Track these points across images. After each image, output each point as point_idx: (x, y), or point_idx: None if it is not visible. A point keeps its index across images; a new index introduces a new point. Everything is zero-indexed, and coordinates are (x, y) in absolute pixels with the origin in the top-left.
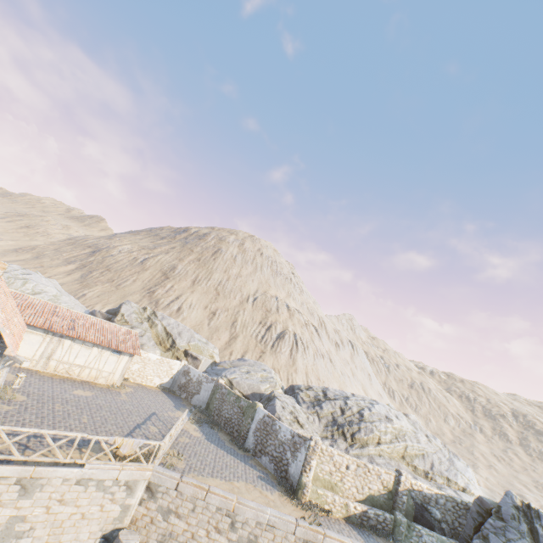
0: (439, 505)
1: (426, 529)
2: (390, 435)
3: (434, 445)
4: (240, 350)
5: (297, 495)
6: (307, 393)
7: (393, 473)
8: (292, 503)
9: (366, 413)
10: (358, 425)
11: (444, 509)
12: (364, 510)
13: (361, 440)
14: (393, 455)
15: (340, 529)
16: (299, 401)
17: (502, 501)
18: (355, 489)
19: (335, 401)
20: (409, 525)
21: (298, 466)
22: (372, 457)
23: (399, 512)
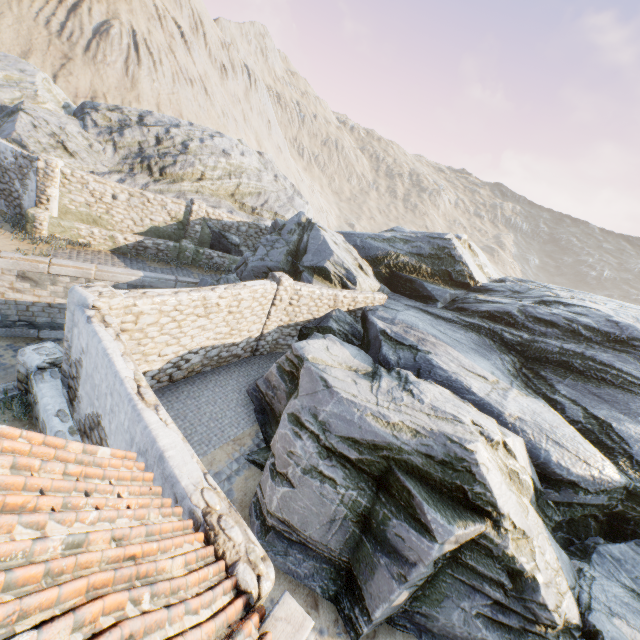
0: (241, 232)
1: (219, 253)
2: (222, 172)
3: (281, 185)
4: (14, 48)
5: (26, 231)
6: (107, 115)
7: (184, 204)
8: (12, 239)
9: (194, 145)
10: (174, 158)
11: (246, 236)
12: (139, 241)
13: (174, 176)
14: (219, 193)
15: (93, 259)
16: (87, 125)
17: (290, 221)
18: (132, 222)
19: (150, 129)
20: (198, 251)
21: (31, 198)
22: (183, 194)
23: (191, 241)
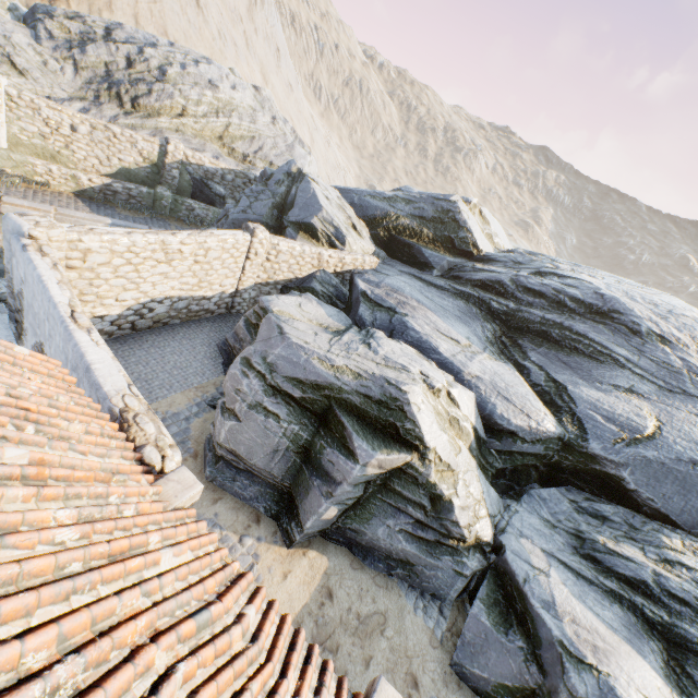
0: (227, 182)
1: (201, 205)
2: (208, 109)
3: (279, 129)
4: None
5: None
6: (65, 24)
7: (157, 143)
8: None
9: (174, 72)
10: (149, 87)
11: (232, 186)
12: (107, 184)
13: (149, 109)
14: (205, 134)
15: (53, 201)
16: (40, 36)
17: (279, 170)
18: (97, 161)
19: (119, 46)
20: (177, 200)
21: None
22: (160, 132)
23: (168, 188)
